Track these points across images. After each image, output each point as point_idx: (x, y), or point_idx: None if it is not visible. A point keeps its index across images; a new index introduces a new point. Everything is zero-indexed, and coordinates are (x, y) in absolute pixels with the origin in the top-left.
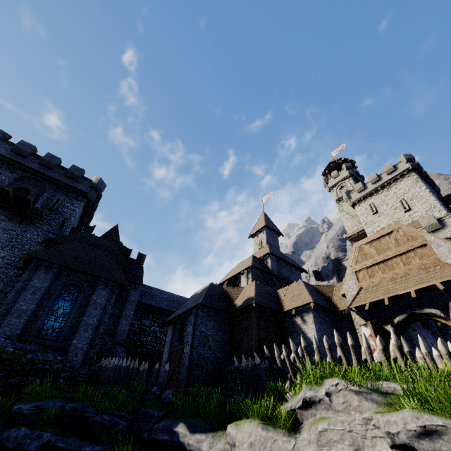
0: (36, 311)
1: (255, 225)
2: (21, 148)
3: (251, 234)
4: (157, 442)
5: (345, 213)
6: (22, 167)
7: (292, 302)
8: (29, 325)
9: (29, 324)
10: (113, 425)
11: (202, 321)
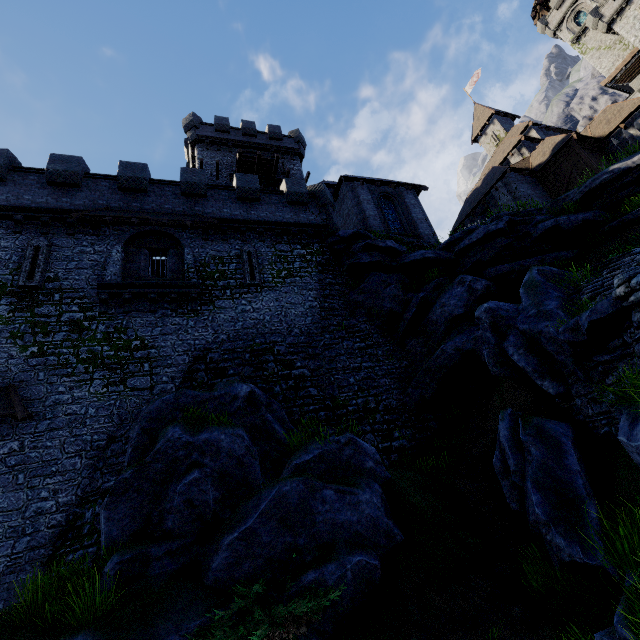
0: (379, 217)
1: (473, 126)
2: (221, 124)
3: (475, 136)
4: (594, 189)
5: (594, 50)
6: (234, 143)
7: (613, 123)
8: (383, 226)
9: (382, 225)
10: (538, 212)
11: (517, 185)
